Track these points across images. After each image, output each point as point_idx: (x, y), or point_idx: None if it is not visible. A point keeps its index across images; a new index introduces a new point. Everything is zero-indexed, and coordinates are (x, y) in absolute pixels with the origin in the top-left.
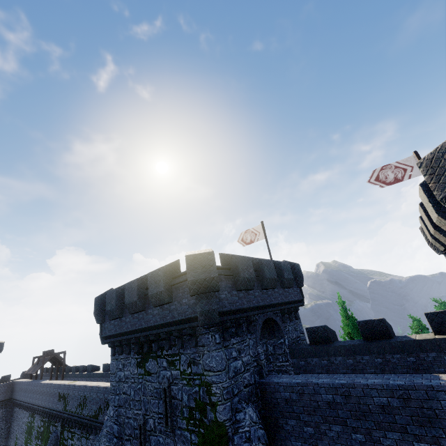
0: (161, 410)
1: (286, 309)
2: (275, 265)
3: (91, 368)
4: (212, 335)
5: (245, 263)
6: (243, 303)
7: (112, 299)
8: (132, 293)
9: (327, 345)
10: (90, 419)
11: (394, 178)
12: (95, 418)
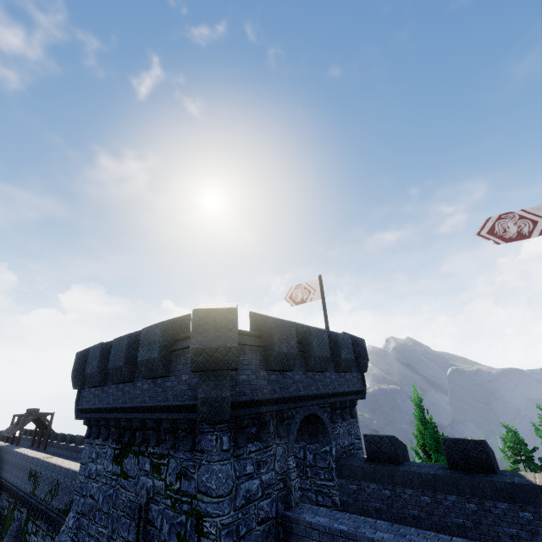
0: (131, 536)
1: (338, 403)
2: (330, 337)
3: (80, 441)
4: (217, 437)
5: (285, 331)
6: (274, 390)
7: (95, 358)
8: (118, 353)
9: (392, 466)
10: (58, 514)
11: (516, 232)
12: (64, 514)
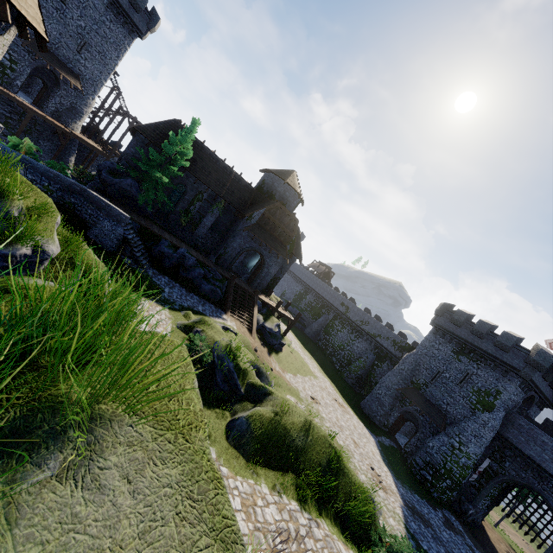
0: (458, 376)
1: (544, 401)
2: None
3: (353, 301)
4: (517, 380)
5: None
6: (538, 382)
7: (462, 316)
8: (482, 327)
9: (552, 432)
10: (368, 333)
11: None
12: (372, 336)
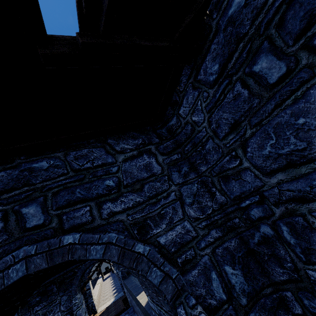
0: None
1: None
2: None
3: None
4: None
5: None
6: None
7: None
8: None
9: (129, 281)
10: None
11: None
12: None
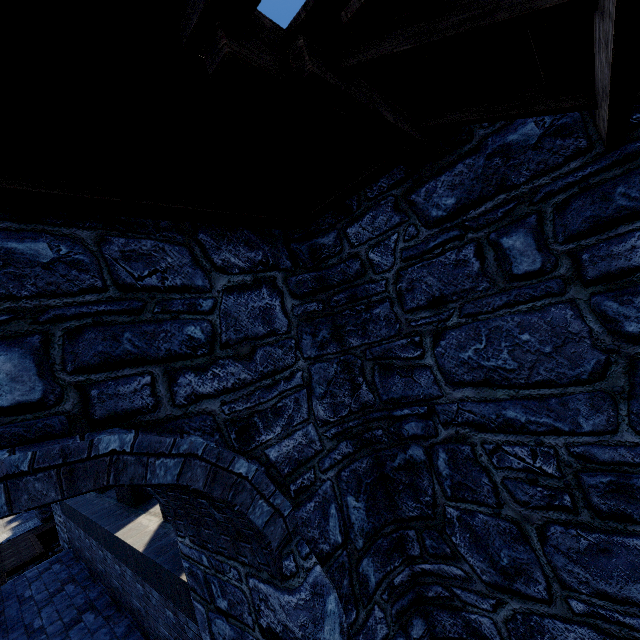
0: None
1: None
2: None
3: None
4: None
5: None
6: None
7: None
8: None
9: (83, 501)
10: None
11: None
12: None
